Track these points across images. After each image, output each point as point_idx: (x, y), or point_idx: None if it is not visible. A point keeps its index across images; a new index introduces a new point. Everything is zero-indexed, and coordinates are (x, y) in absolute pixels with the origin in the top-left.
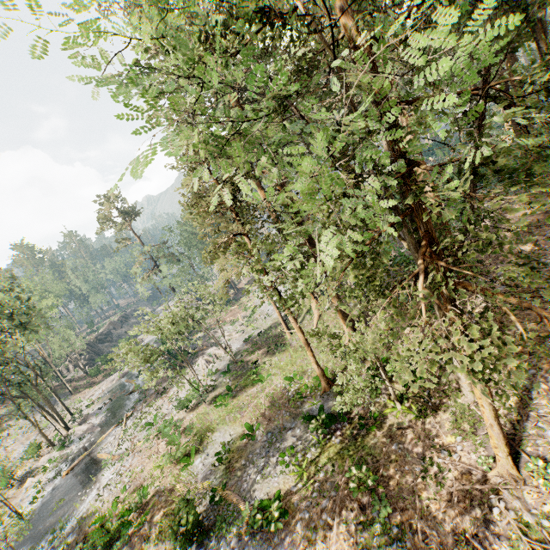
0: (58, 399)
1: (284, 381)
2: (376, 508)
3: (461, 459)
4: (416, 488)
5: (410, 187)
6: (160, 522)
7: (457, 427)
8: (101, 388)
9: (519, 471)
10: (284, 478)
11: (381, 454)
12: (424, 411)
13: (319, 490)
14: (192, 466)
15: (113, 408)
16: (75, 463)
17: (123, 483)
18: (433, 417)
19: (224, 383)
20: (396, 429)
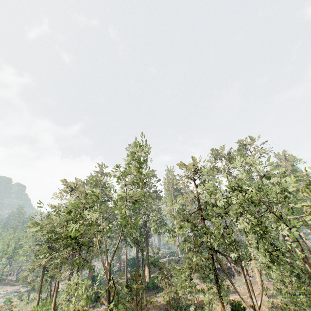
0: (0, 281)
1: None
2: None
3: None
4: None
5: None
6: None
7: None
8: (13, 287)
9: None
10: None
11: None
12: None
13: None
14: None
15: (8, 294)
16: None
17: None
18: None
19: (35, 299)
20: None
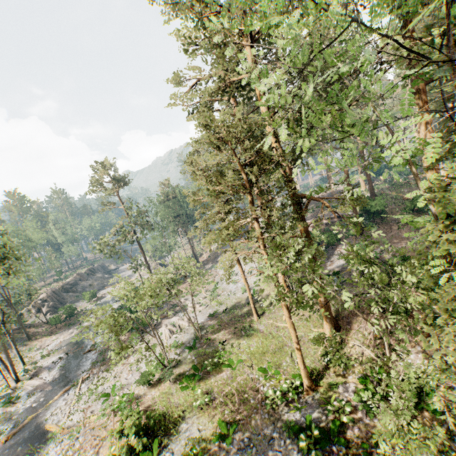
0: (14, 346)
1: (256, 371)
2: None
3: None
4: None
5: None
6: None
7: None
8: (59, 339)
9: None
10: None
11: None
12: (449, 453)
13: None
14: None
15: (68, 365)
16: (18, 428)
17: None
18: None
19: (189, 360)
20: None
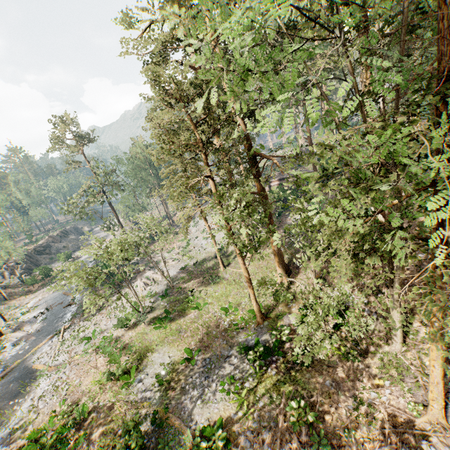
0: None
1: (219, 310)
2: (316, 443)
3: (390, 402)
4: (350, 426)
5: (444, 158)
6: (99, 441)
7: (386, 372)
8: (38, 297)
9: (446, 420)
10: (223, 404)
11: (315, 389)
12: (354, 353)
13: (258, 419)
14: (132, 384)
15: (49, 318)
16: (8, 370)
17: (59, 395)
18: (361, 360)
19: (162, 306)
20: (327, 367)
